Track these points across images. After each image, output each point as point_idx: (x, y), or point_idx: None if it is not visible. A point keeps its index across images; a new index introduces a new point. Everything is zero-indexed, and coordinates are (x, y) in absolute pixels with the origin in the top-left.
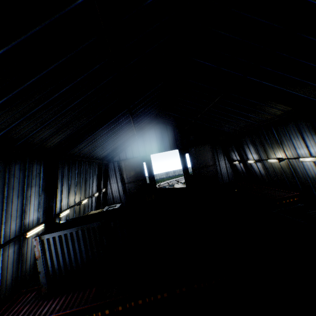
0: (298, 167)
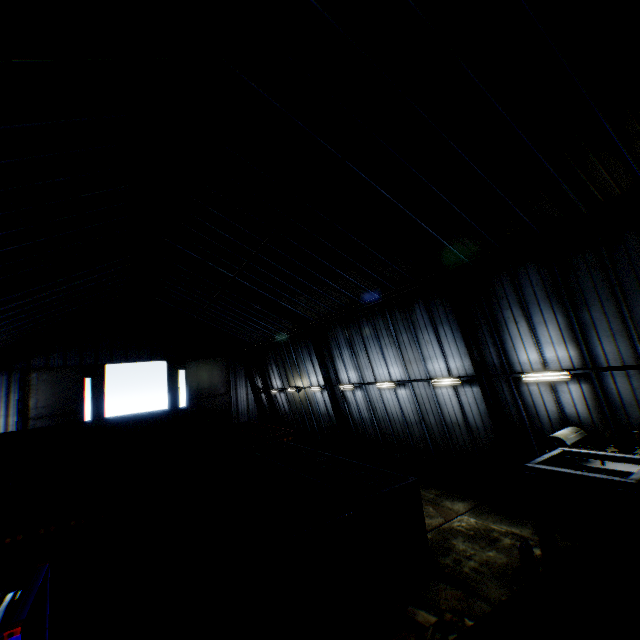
0: (313, 399)
